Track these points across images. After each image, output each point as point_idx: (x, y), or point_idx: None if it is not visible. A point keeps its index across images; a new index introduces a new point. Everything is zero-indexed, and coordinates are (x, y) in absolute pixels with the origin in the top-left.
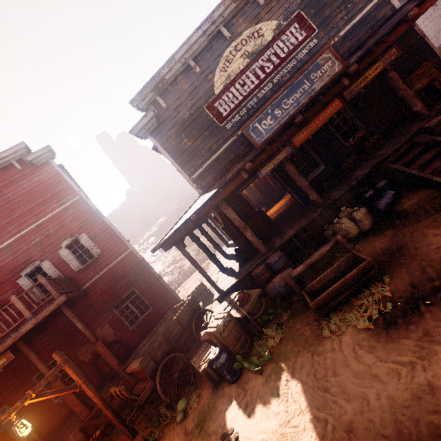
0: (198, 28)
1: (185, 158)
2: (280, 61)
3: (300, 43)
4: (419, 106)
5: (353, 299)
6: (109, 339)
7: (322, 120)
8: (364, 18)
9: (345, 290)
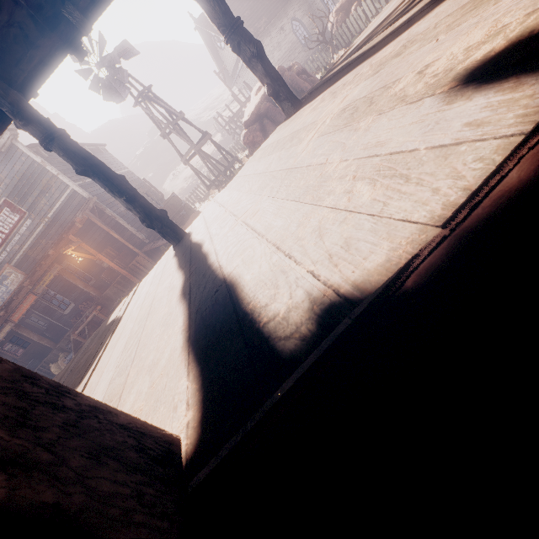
0: None
1: None
2: (6, 236)
3: (17, 222)
4: (91, 292)
5: None
6: None
7: (26, 306)
8: (63, 204)
9: None
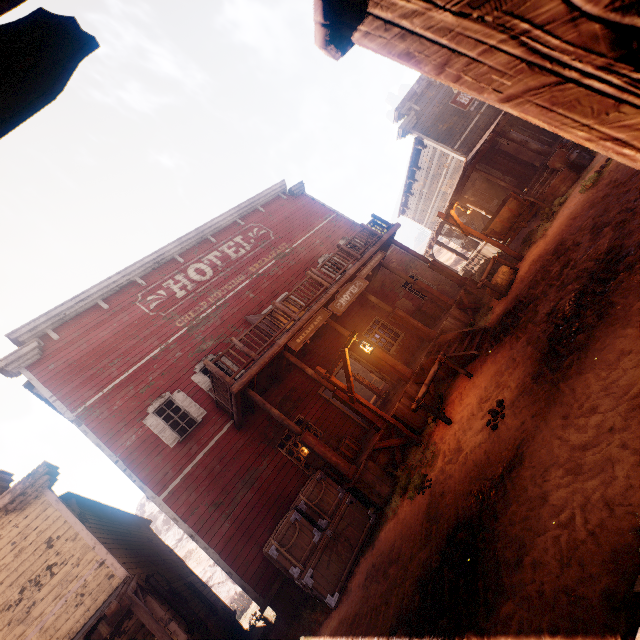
0: None
1: (444, 138)
2: None
3: None
4: None
5: None
6: (410, 309)
7: None
8: None
9: None
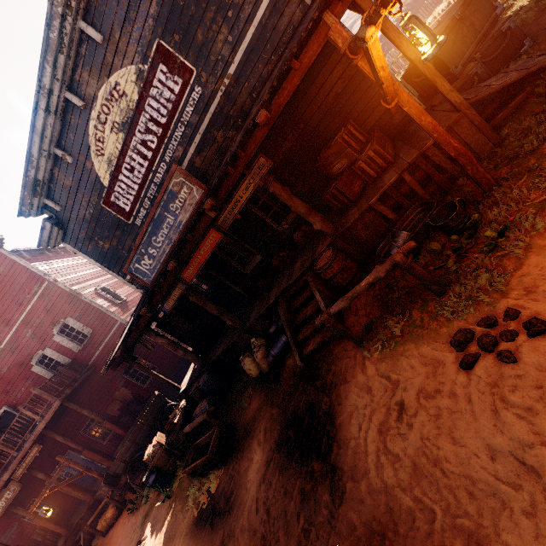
0: (34, 109)
1: (111, 260)
2: (163, 130)
3: (178, 97)
4: (318, 224)
5: (209, 473)
6: (129, 398)
7: (204, 254)
8: (258, 33)
9: (202, 467)
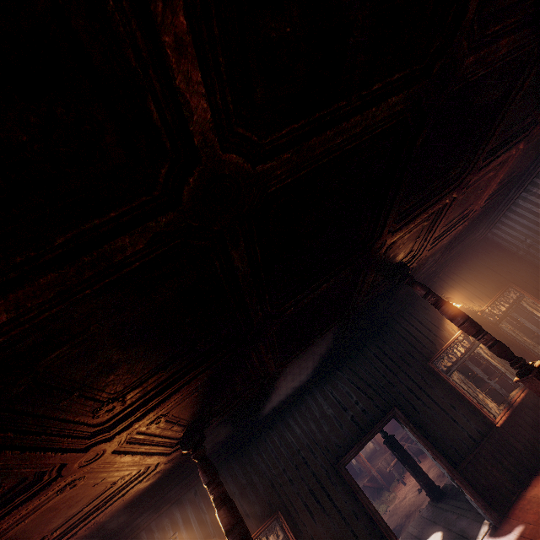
0: None
1: None
2: None
3: None
4: None
5: None
6: None
7: None
8: None
9: None
